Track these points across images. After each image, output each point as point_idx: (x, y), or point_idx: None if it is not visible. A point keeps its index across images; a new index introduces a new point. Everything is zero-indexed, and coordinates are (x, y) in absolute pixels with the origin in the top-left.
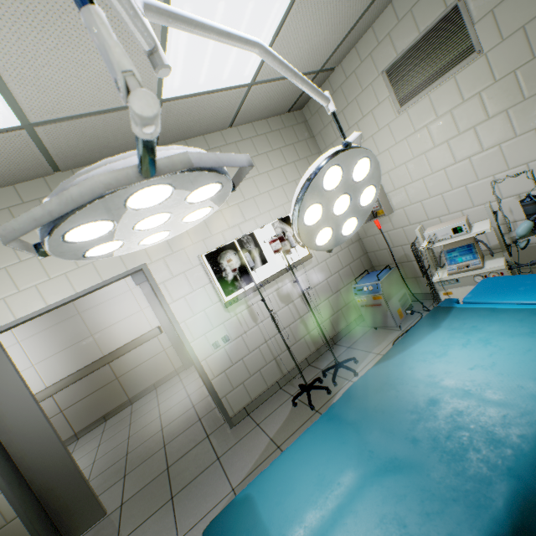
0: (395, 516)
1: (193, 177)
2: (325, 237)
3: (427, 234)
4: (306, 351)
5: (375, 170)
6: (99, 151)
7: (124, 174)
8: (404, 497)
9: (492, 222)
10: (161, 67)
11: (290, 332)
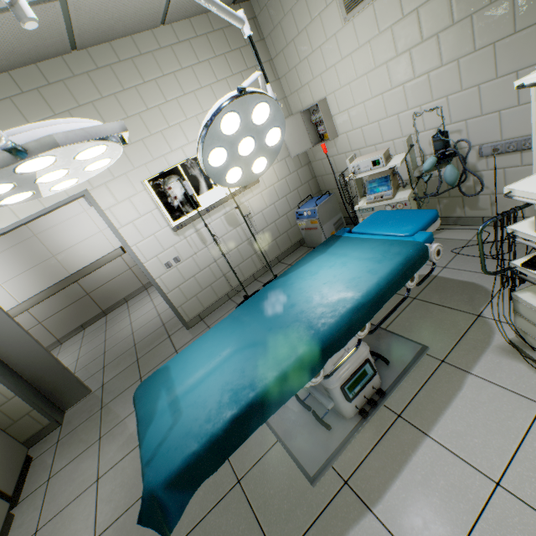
0: (241, 368)
1: (70, 148)
2: (235, 176)
3: (352, 166)
4: (253, 268)
5: (277, 113)
6: (4, 58)
7: (1, 158)
8: (250, 359)
9: (407, 156)
10: (25, 21)
11: (238, 252)
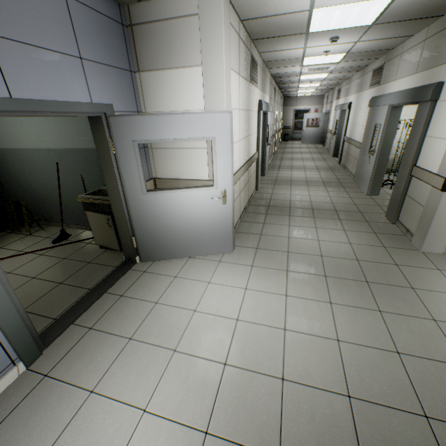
0: None
1: None
2: None
3: None
4: None
5: None
6: None
7: None
8: None
9: None
10: None
11: None
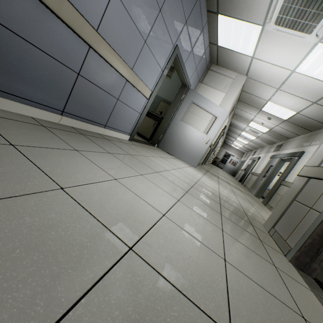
0: None
1: None
2: None
3: None
4: None
5: None
6: None
7: None
8: None
9: None
10: None
11: None
